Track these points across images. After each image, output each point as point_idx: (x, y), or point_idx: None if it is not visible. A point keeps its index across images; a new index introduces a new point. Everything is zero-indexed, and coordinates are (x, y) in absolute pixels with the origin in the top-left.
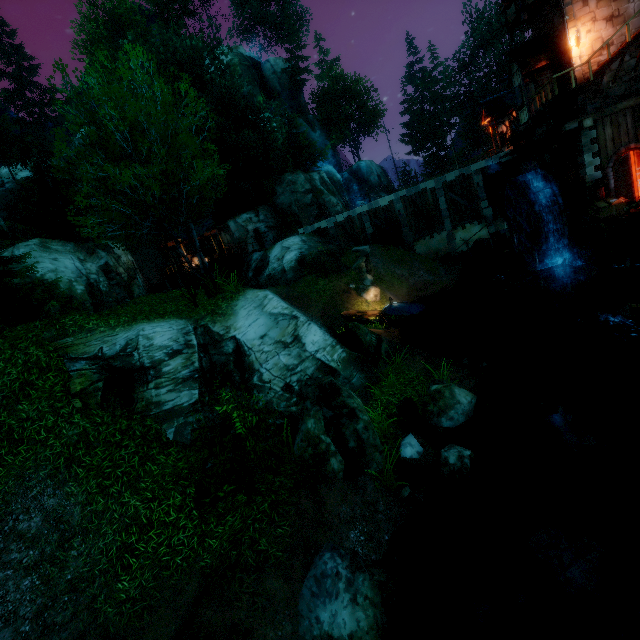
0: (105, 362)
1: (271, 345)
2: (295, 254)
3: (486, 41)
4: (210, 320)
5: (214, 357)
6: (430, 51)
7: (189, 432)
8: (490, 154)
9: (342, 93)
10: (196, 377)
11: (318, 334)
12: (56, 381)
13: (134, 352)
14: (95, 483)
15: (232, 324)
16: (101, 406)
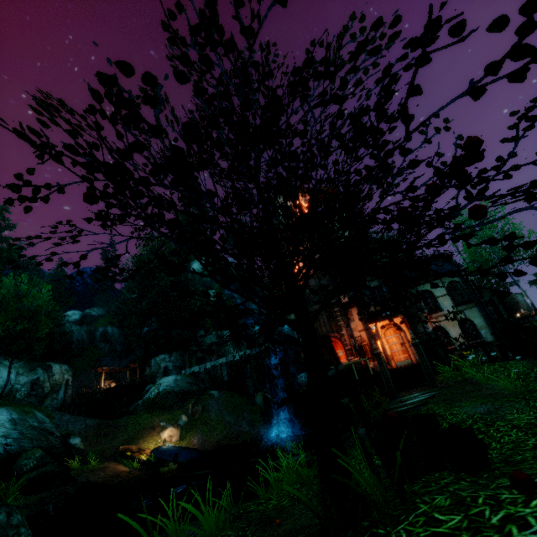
0: None
1: None
2: (159, 389)
3: None
4: None
5: None
6: None
7: None
8: None
9: None
10: None
11: None
12: None
13: None
14: None
15: None
16: None
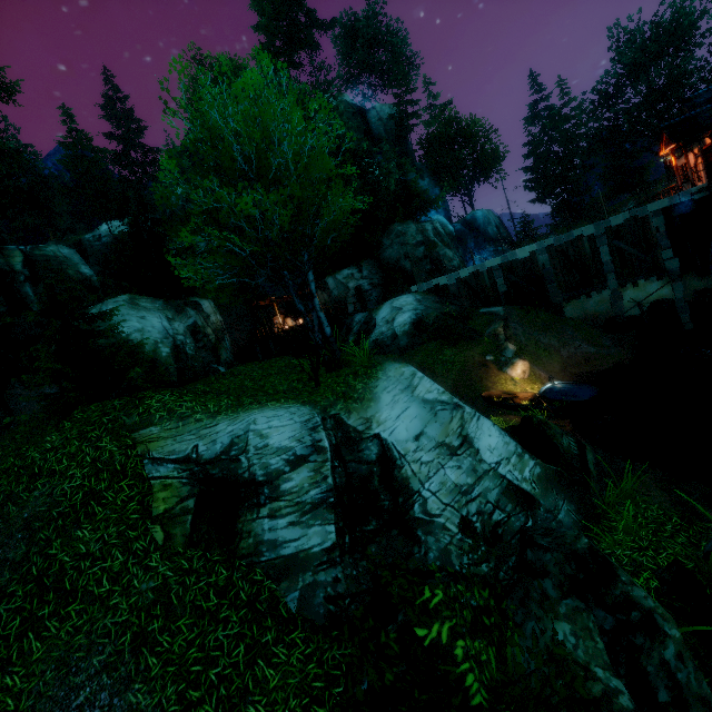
0: (200, 468)
1: (431, 450)
2: (409, 316)
3: (638, 67)
4: (343, 408)
5: (350, 466)
6: (560, 86)
7: (321, 601)
8: (671, 191)
9: (454, 137)
10: (330, 502)
11: (494, 434)
12: (131, 494)
13: (241, 456)
14: (174, 692)
15: (373, 415)
16: (190, 539)
